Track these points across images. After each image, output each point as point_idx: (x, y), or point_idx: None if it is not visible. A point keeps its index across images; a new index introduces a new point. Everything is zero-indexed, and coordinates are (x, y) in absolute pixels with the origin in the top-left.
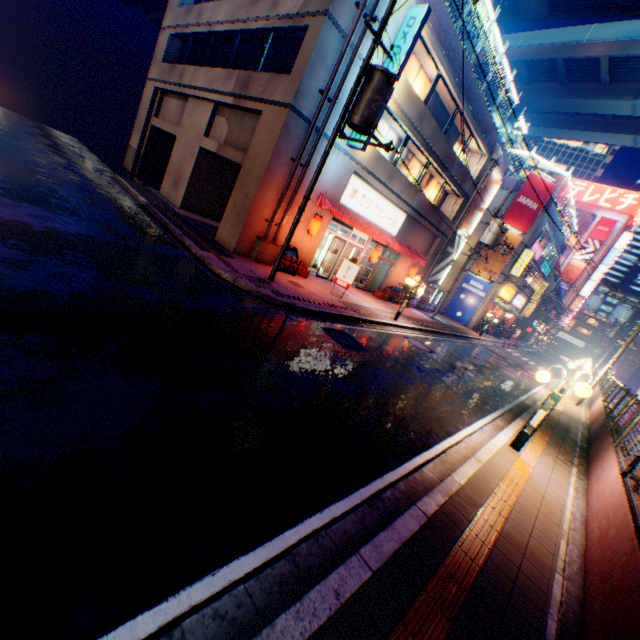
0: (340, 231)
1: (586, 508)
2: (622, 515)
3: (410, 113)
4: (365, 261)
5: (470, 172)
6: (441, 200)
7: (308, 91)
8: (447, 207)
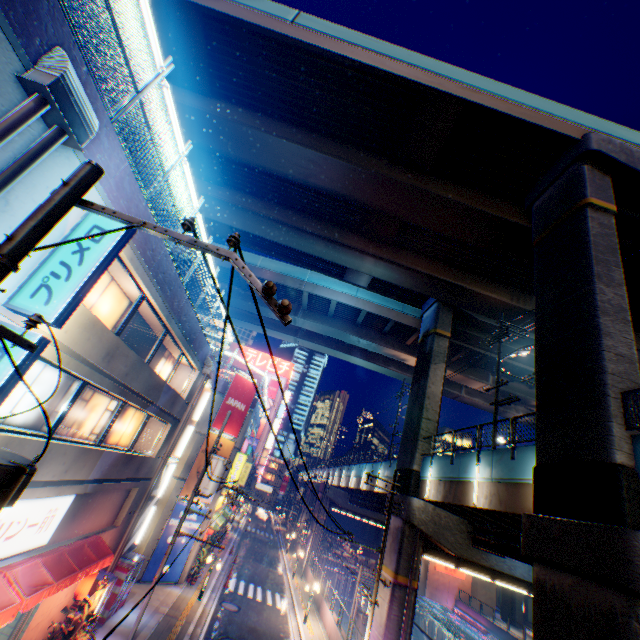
0: None
1: None
2: None
3: (91, 350)
4: None
5: (180, 387)
6: (141, 427)
7: None
8: (150, 434)
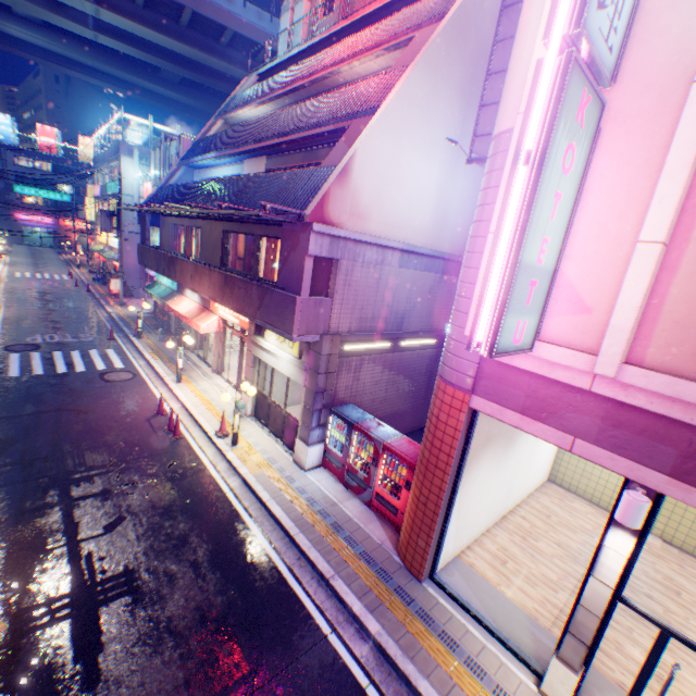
0: None
1: None
2: None
3: None
4: None
5: None
6: None
7: None
8: None
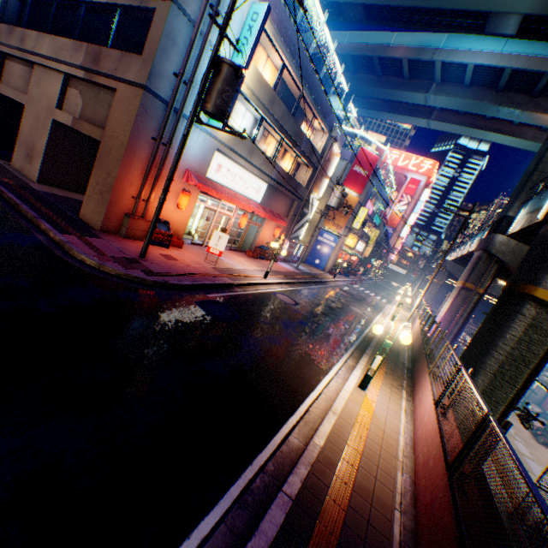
0: (211, 200)
1: (413, 431)
2: (437, 446)
3: (262, 97)
4: (236, 224)
5: (316, 147)
6: (296, 170)
7: (162, 73)
8: (301, 176)
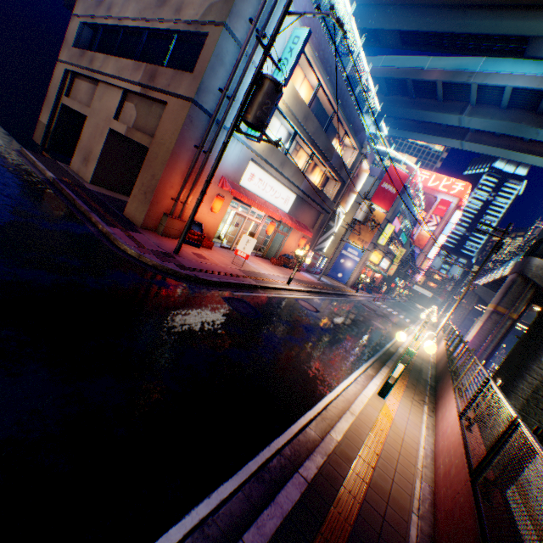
0: (241, 207)
1: (435, 444)
2: (460, 455)
3: (297, 113)
4: (263, 233)
5: (346, 162)
6: (324, 184)
7: (209, 89)
8: (329, 189)
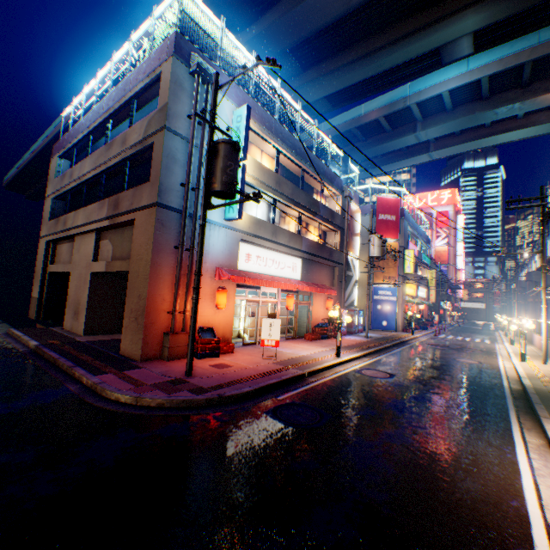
0: (250, 294)
1: None
2: None
3: (268, 181)
4: (284, 311)
5: (334, 210)
6: (323, 238)
7: (170, 187)
8: (330, 241)
